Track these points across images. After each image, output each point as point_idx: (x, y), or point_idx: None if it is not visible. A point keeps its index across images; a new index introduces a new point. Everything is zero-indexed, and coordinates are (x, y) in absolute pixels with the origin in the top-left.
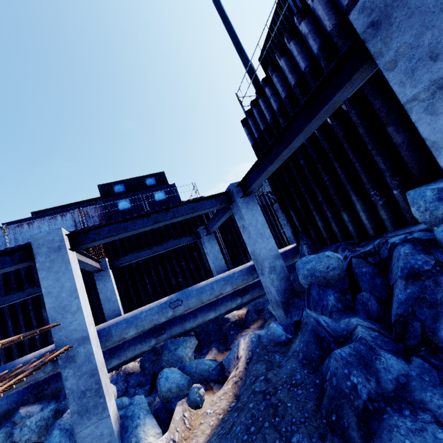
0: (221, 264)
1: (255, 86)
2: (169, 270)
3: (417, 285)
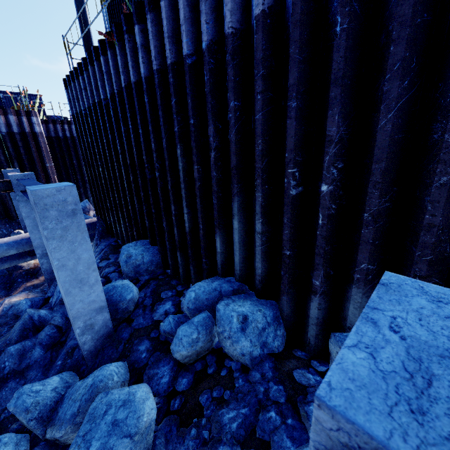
0: None
1: (85, 47)
2: None
3: None
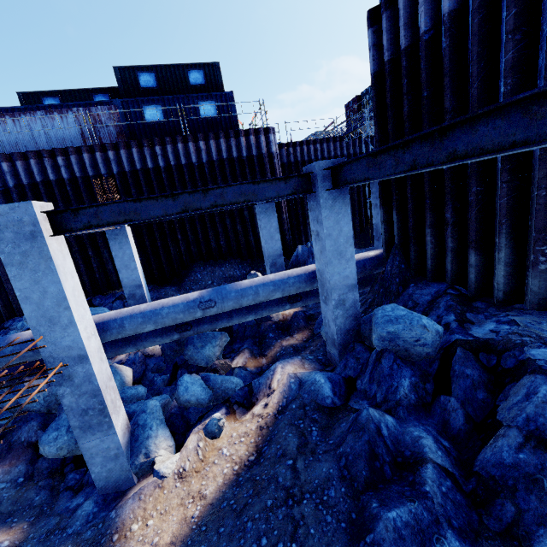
0: (276, 245)
1: None
2: (209, 229)
3: (538, 456)
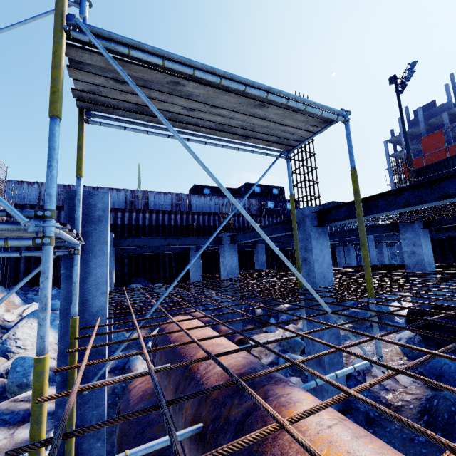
0: (354, 263)
1: None
2: None
3: None
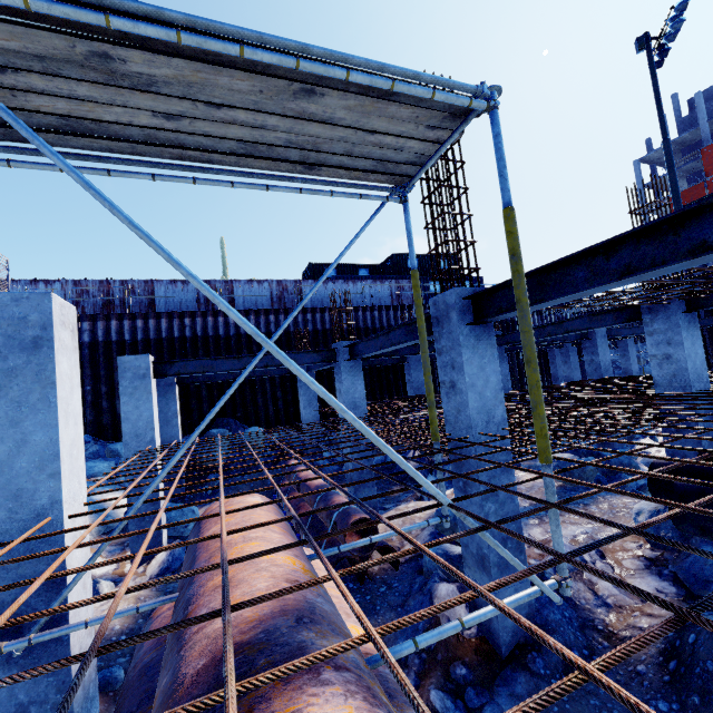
0: (578, 374)
1: None
2: None
3: None
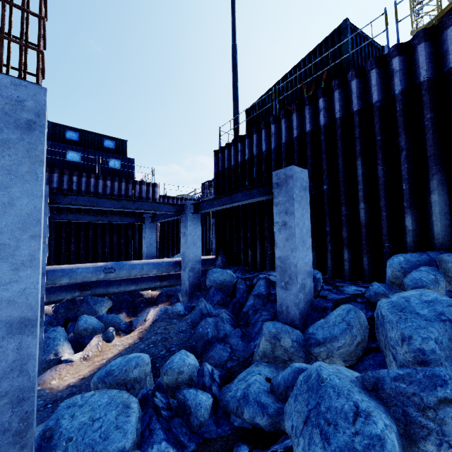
0: (152, 250)
1: (235, 131)
2: (99, 238)
3: (256, 300)
